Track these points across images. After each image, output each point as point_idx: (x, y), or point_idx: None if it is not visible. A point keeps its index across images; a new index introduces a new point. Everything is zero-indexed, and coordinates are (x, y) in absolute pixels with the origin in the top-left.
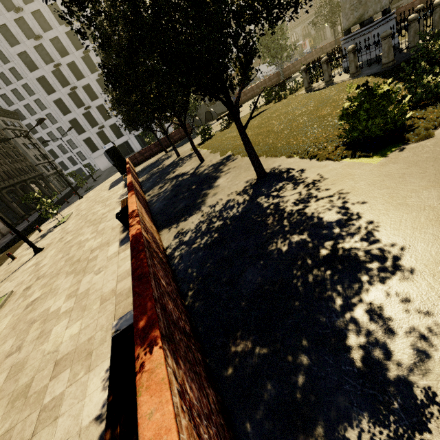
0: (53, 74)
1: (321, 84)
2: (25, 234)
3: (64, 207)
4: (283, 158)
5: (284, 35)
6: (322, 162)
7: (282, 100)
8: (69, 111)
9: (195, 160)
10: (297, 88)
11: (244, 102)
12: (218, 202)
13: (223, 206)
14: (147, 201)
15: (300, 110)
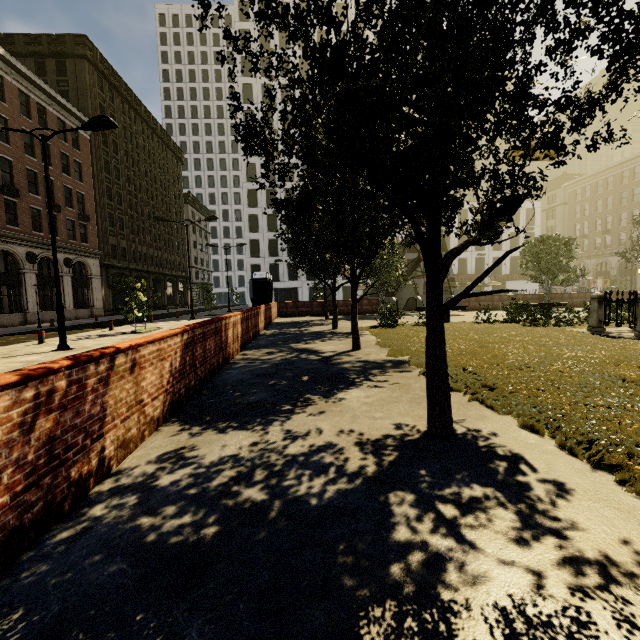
0: (266, 192)
1: (625, 332)
2: (103, 325)
3: (167, 320)
4: (510, 421)
5: (571, 253)
6: (639, 501)
7: (538, 327)
8: (257, 231)
9: (349, 342)
10: (571, 322)
11: (471, 310)
12: (310, 434)
13: (307, 451)
14: (232, 360)
15: (575, 351)
